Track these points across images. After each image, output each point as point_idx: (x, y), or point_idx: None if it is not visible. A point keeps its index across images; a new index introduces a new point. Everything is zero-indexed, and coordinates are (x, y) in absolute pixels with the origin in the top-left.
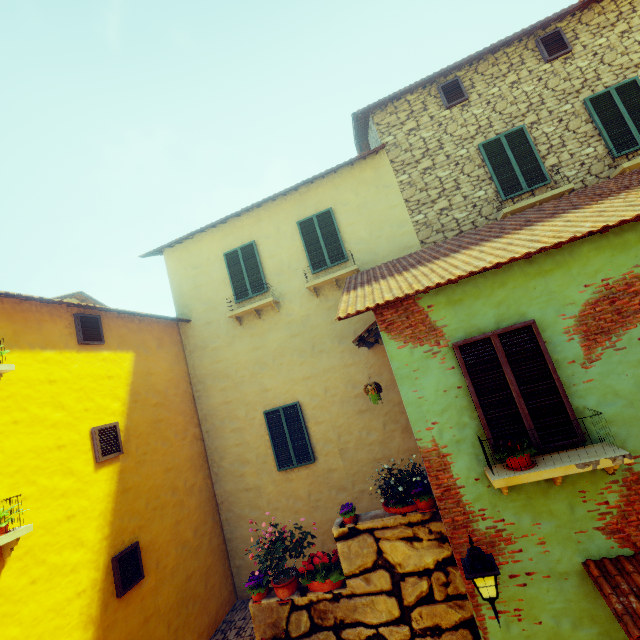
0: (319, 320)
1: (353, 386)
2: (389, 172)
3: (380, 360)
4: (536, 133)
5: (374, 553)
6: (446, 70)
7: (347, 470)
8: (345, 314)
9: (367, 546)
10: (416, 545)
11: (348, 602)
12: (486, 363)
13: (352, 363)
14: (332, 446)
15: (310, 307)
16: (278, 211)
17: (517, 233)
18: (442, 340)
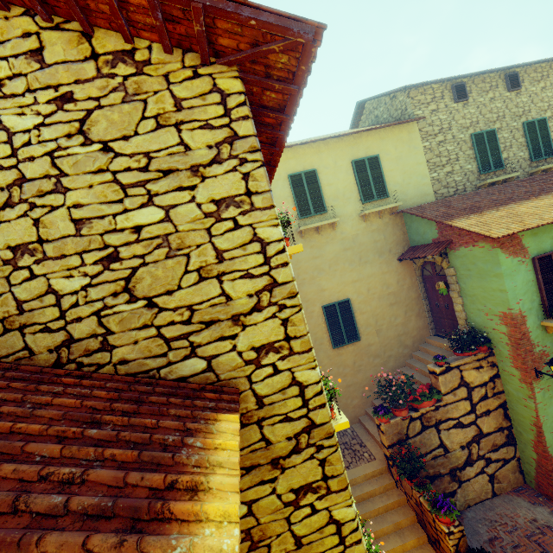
0: (365, 239)
1: (387, 287)
2: (418, 137)
3: (405, 270)
4: (499, 135)
5: (459, 379)
6: (464, 76)
7: (381, 343)
8: (498, 235)
9: (455, 376)
10: (480, 370)
11: (443, 409)
12: (548, 268)
13: (387, 271)
14: (371, 328)
15: (359, 229)
16: (336, 148)
17: (540, 199)
18: (527, 255)
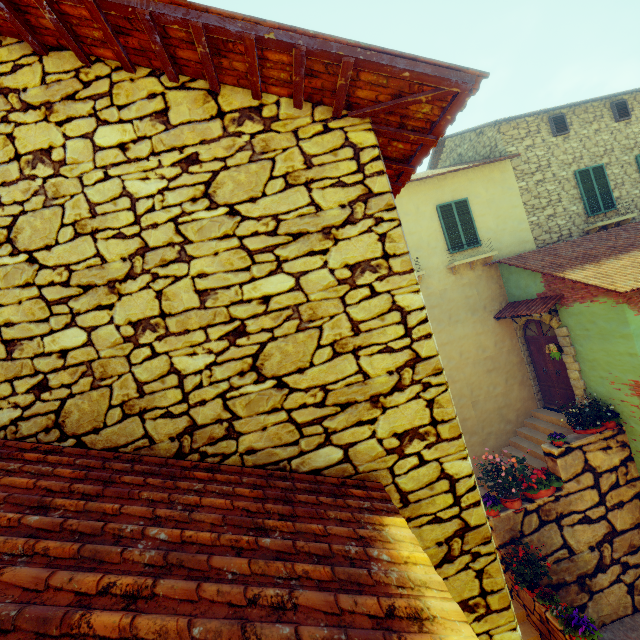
0: (455, 294)
1: (483, 350)
2: (512, 177)
3: (504, 330)
4: (608, 172)
5: (582, 462)
6: (563, 107)
7: (478, 418)
8: (626, 289)
9: (578, 458)
10: (608, 452)
11: (565, 499)
12: None
13: (482, 332)
14: (466, 400)
15: (447, 283)
16: (417, 191)
17: None
18: None
